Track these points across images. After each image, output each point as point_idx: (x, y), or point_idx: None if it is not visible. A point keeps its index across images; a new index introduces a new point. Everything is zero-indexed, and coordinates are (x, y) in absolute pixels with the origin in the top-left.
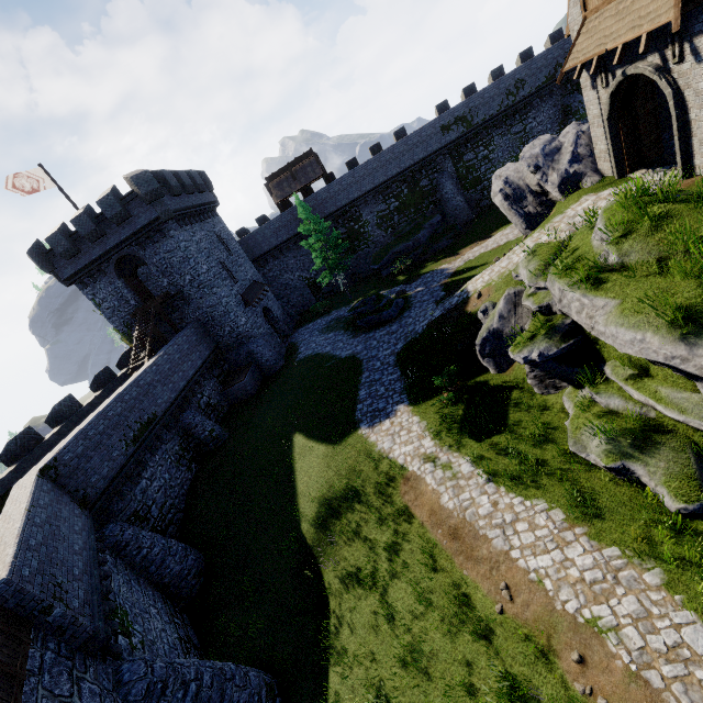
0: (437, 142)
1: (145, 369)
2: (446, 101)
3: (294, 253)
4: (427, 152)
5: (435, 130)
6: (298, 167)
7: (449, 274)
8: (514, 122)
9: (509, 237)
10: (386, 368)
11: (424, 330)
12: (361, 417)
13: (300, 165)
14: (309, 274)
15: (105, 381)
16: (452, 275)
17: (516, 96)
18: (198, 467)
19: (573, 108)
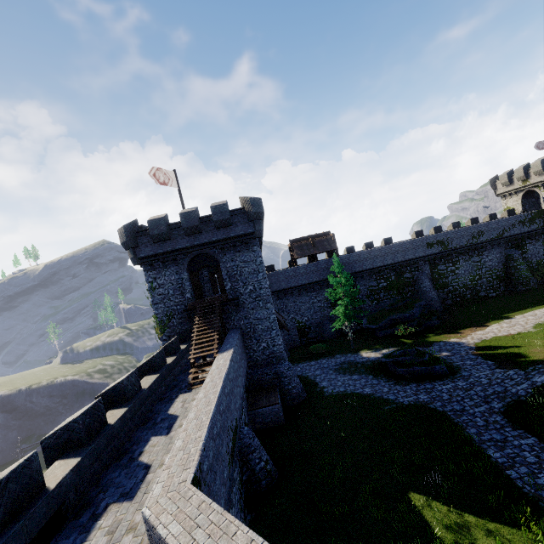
0: (423, 251)
1: (230, 362)
2: (422, 230)
3: (295, 298)
4: (415, 255)
5: (422, 243)
6: (316, 239)
7: (472, 346)
8: (474, 254)
9: (516, 329)
10: (500, 428)
11: (532, 393)
12: (538, 492)
13: (318, 238)
14: (301, 318)
15: (159, 365)
16: (476, 348)
17: (478, 239)
18: (250, 516)
19: (515, 257)
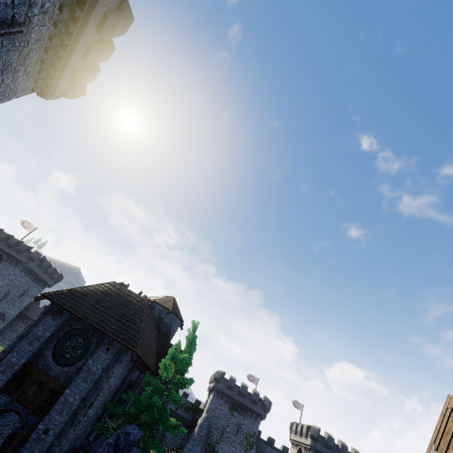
0: None
1: None
2: None
3: None
4: None
5: None
6: None
7: None
8: None
9: None
10: None
11: None
12: None
13: None
14: None
15: None
16: None
17: None
18: None
19: None
